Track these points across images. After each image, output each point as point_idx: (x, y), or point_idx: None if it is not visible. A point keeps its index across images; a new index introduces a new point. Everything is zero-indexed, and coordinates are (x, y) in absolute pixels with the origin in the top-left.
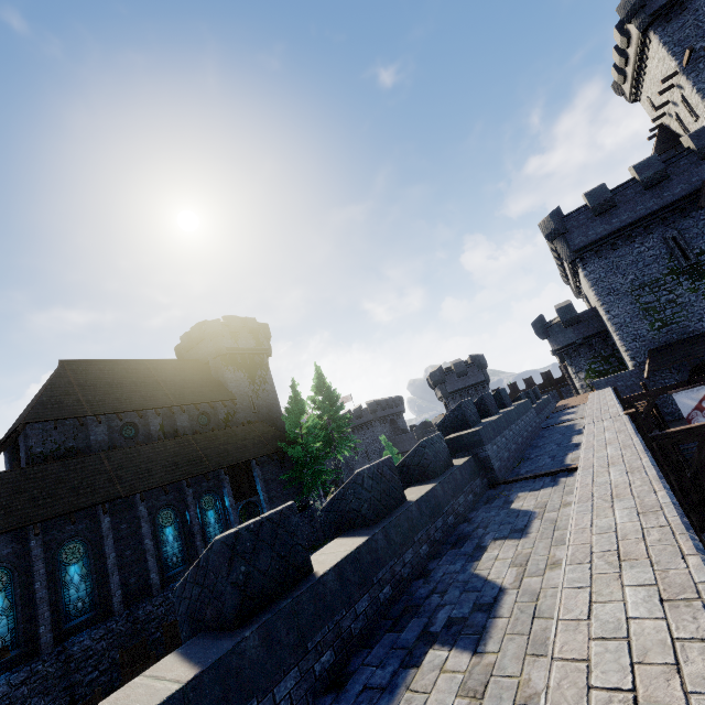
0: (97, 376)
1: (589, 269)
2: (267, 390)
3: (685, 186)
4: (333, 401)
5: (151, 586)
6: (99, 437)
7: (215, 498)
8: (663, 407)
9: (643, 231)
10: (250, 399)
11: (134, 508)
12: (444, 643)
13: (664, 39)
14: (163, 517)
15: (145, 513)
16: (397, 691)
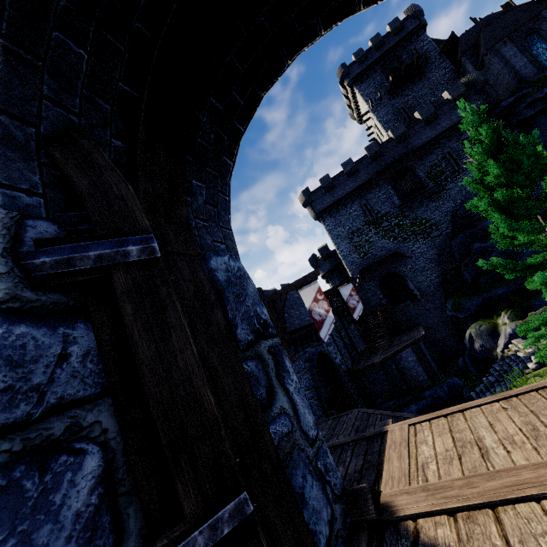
0: None
1: (326, 224)
2: None
3: (367, 176)
4: None
5: None
6: None
7: None
8: (369, 303)
9: (351, 201)
10: None
11: None
12: None
13: (361, 92)
14: None
15: None
16: None
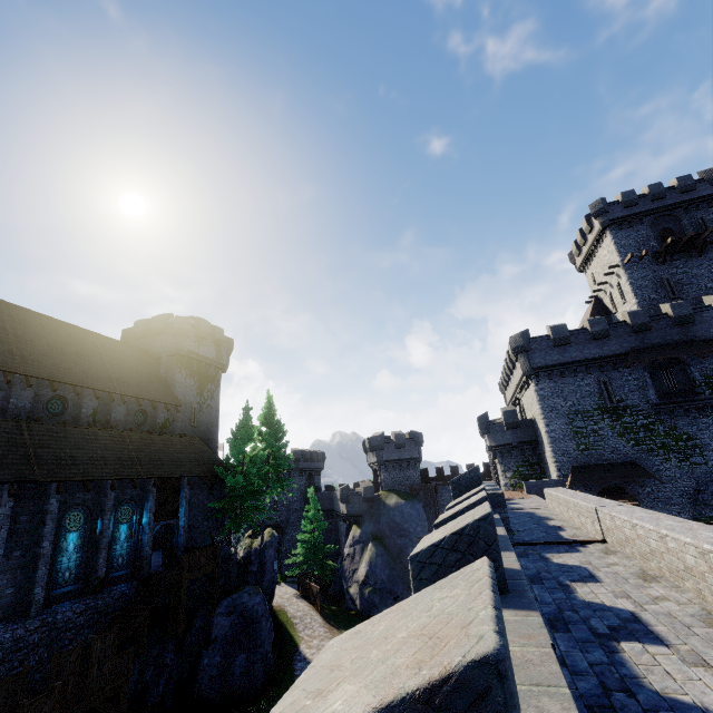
0: (38, 331)
1: (541, 386)
2: (211, 406)
3: (619, 347)
4: (280, 437)
5: (31, 603)
6: (21, 403)
7: (133, 510)
8: None
9: (585, 370)
10: (193, 410)
11: (43, 499)
12: (624, 640)
13: (616, 239)
14: (71, 518)
15: (56, 509)
16: (626, 665)
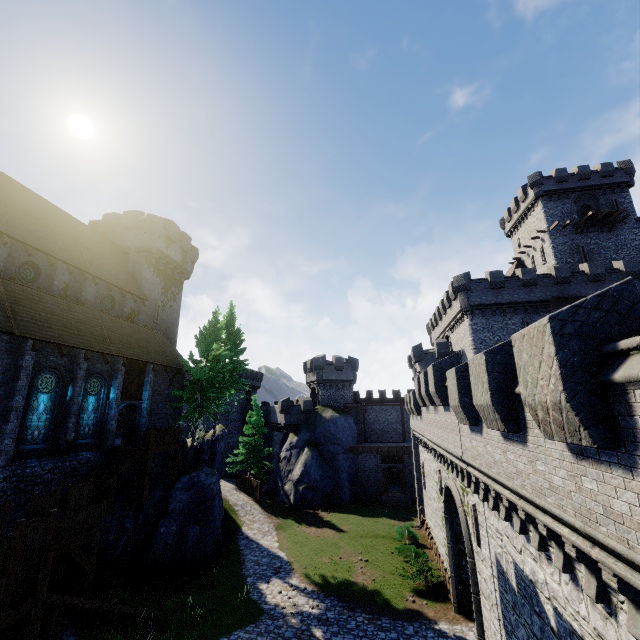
0: (11, 195)
1: (475, 321)
2: (173, 308)
3: (543, 295)
4: (237, 344)
5: (0, 453)
6: None
7: (102, 385)
8: None
9: (513, 312)
10: (157, 308)
11: (18, 354)
12: None
13: (545, 209)
14: (43, 380)
15: (30, 366)
16: None
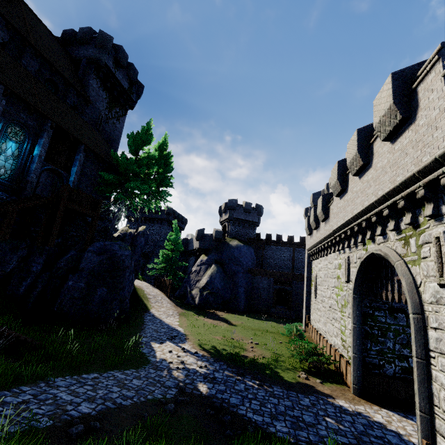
0: None
1: None
2: (116, 126)
3: None
4: (166, 164)
5: None
6: None
7: (25, 137)
8: None
9: None
10: (100, 117)
11: None
12: None
13: None
14: None
15: None
16: None
